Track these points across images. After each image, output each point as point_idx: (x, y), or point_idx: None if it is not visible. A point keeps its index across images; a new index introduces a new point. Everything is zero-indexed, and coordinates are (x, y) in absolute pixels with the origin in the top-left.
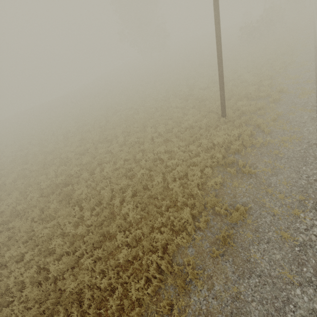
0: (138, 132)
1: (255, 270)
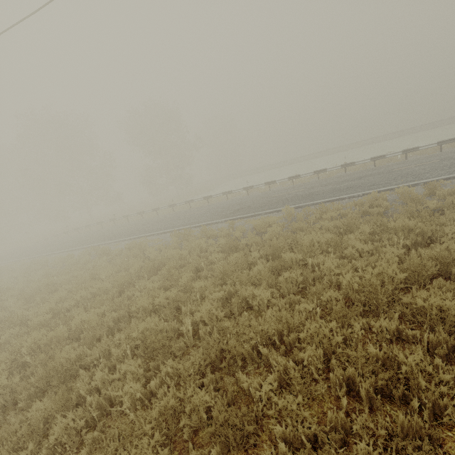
0: None
1: (112, 249)
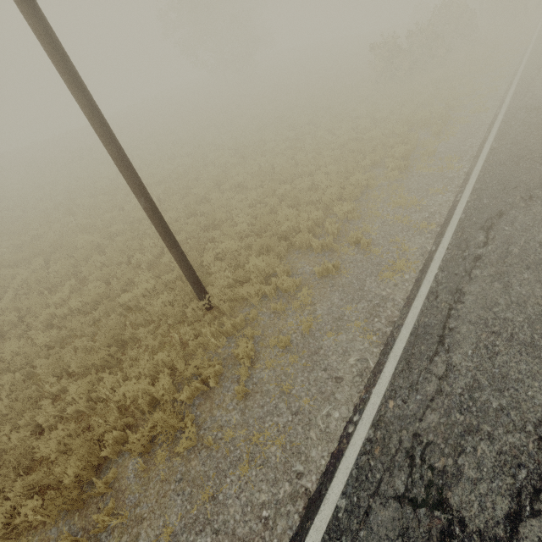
0: (57, 284)
1: None
